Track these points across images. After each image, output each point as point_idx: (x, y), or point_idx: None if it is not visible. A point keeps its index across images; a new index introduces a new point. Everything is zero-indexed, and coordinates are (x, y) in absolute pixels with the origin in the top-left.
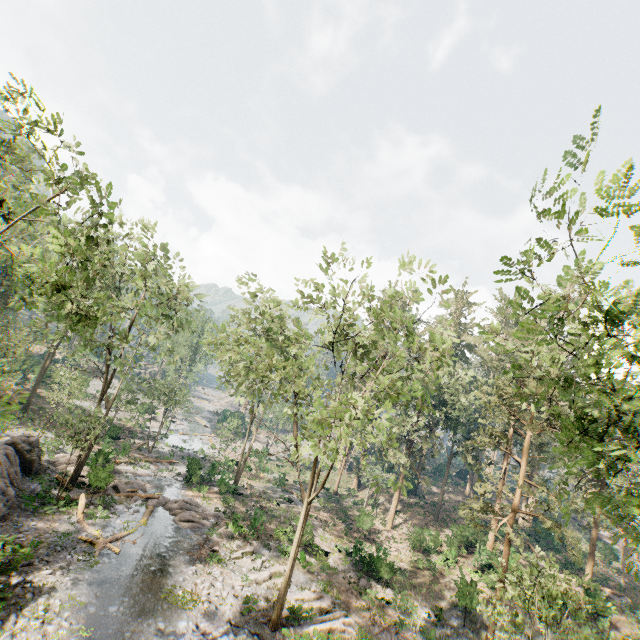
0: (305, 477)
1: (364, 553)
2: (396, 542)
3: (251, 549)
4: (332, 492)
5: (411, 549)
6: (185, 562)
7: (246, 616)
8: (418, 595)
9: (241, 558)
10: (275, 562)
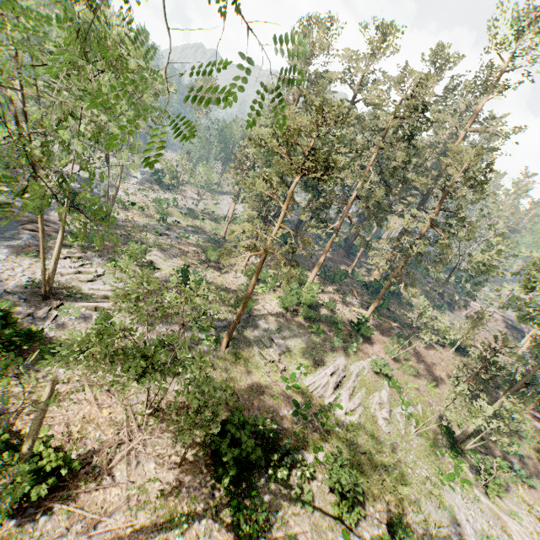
0: (203, 224)
1: (203, 275)
2: (241, 273)
3: (79, 255)
4: (221, 237)
5: (249, 279)
6: (1, 253)
7: (27, 290)
8: (222, 304)
9: (63, 259)
10: (99, 267)
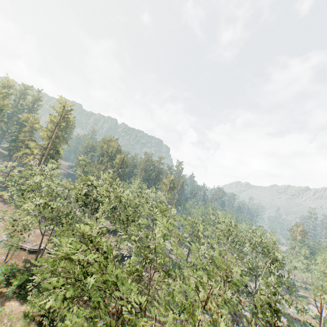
0: None
1: None
2: None
3: None
4: None
5: None
6: None
7: None
8: None
9: None
10: None
